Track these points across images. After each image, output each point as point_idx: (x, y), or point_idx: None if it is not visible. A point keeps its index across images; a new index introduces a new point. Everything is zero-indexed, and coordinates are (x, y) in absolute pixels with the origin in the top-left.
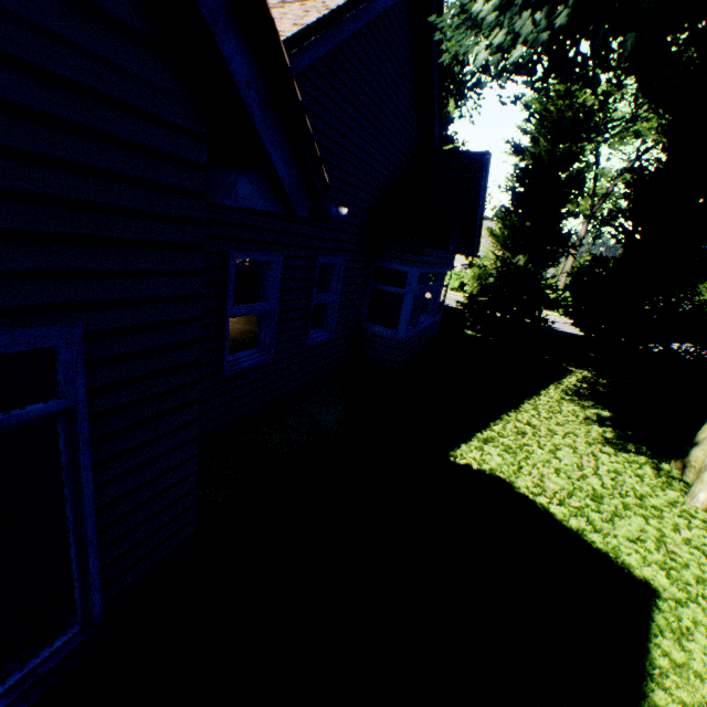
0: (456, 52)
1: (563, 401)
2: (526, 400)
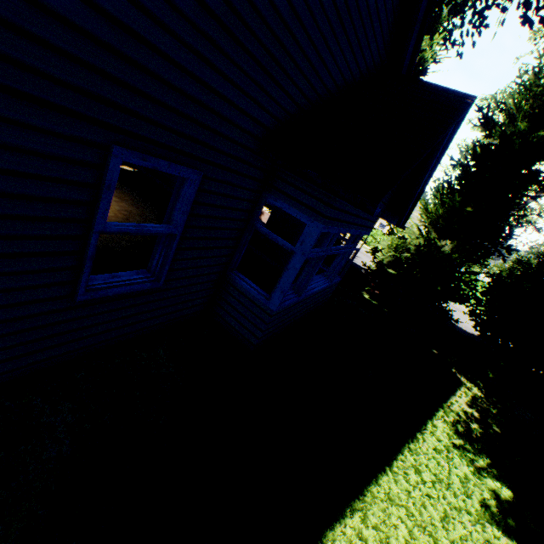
0: None
1: (453, 449)
2: (408, 440)
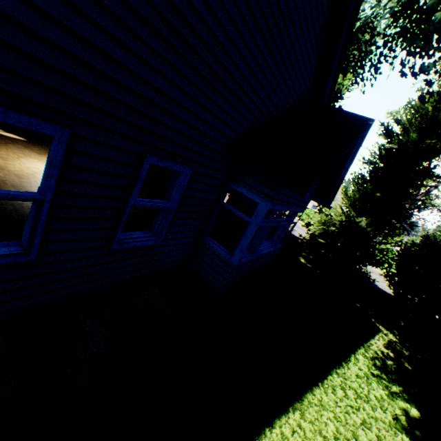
0: (374, 10)
1: (372, 377)
2: (335, 366)
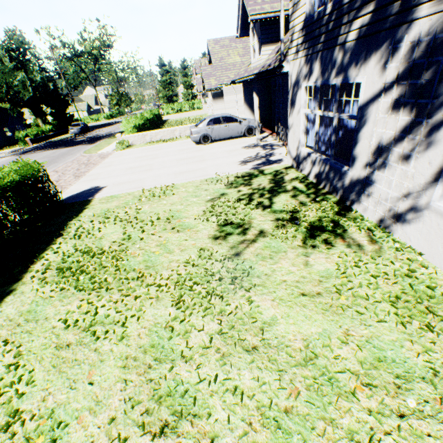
0: None
1: None
2: None
